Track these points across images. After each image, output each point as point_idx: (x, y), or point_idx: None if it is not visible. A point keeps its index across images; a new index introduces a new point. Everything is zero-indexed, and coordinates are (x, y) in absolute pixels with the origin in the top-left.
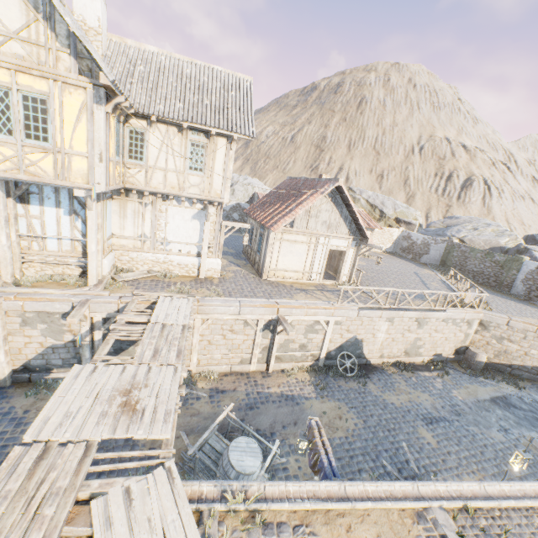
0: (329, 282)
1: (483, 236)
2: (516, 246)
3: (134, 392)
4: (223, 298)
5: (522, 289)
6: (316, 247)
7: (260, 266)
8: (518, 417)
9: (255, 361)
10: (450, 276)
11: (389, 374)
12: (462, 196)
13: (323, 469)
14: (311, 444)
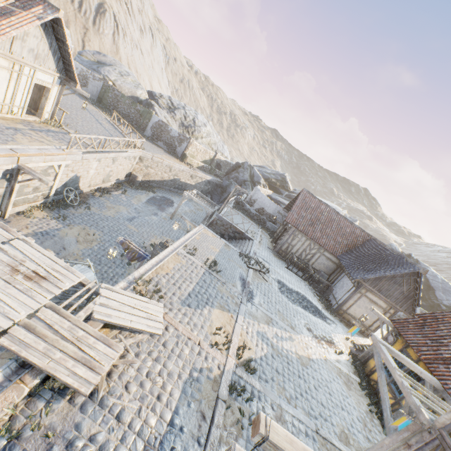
0: (32, 118)
1: (128, 85)
2: (147, 100)
3: (23, 269)
4: None
5: (151, 133)
6: (20, 78)
7: None
8: (158, 207)
9: None
10: (110, 115)
11: (98, 198)
12: (98, 23)
13: (142, 256)
14: (129, 249)
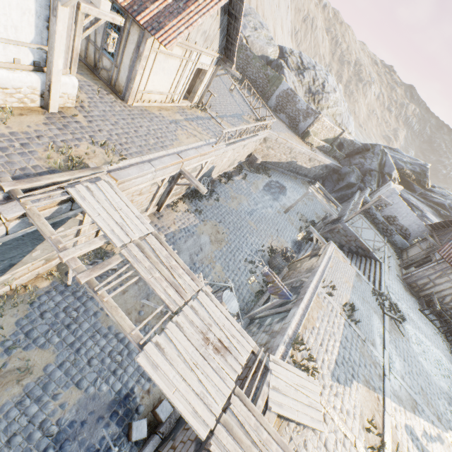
0: (185, 104)
1: (260, 41)
2: (277, 61)
3: (211, 337)
4: (129, 162)
5: (274, 103)
6: (187, 65)
7: (118, 82)
8: (273, 196)
9: (151, 209)
10: (238, 81)
11: (224, 185)
12: None
13: (286, 295)
14: (273, 284)
